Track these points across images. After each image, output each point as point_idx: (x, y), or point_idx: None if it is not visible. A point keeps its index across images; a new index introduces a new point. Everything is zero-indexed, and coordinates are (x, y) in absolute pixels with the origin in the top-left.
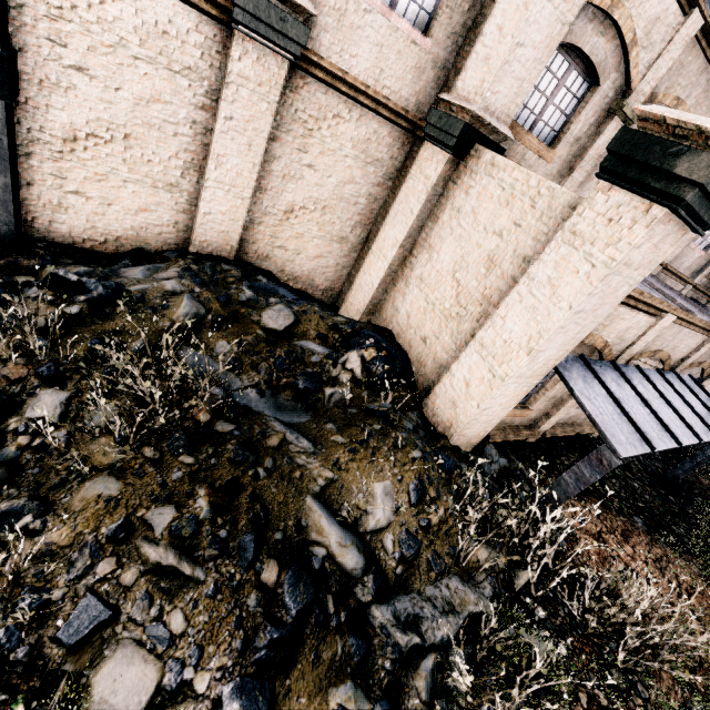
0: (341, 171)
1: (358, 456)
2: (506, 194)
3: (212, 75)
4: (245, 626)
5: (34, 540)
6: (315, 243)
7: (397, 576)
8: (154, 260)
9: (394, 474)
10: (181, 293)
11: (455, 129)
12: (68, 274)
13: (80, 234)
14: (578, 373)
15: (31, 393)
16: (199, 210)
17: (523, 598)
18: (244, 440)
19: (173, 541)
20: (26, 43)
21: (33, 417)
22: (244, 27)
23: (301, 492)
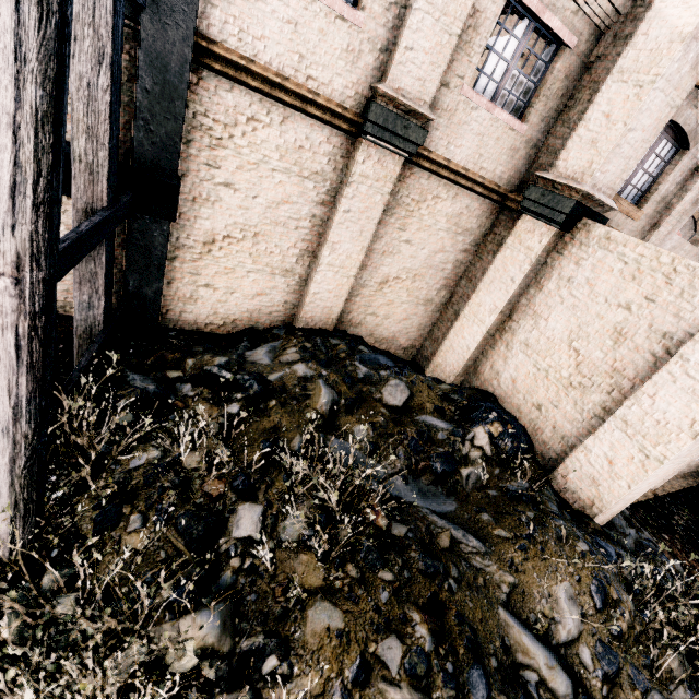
0: (433, 243)
1: (530, 554)
2: (630, 269)
3: (334, 176)
4: None
5: (287, 688)
6: (403, 307)
7: (604, 698)
8: (267, 338)
9: (570, 573)
10: (311, 378)
11: (564, 206)
12: (221, 372)
13: (203, 320)
14: None
15: (231, 509)
16: (309, 291)
17: None
18: (419, 543)
19: (412, 682)
20: (188, 170)
21: (240, 537)
22: (371, 136)
23: (491, 602)
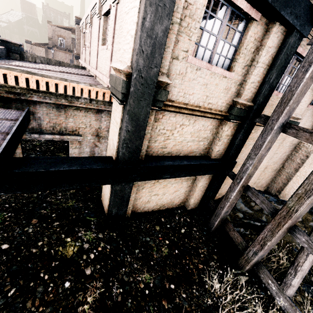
0: (283, 151)
1: None
2: None
3: None
4: None
5: None
6: (268, 174)
7: None
8: None
9: None
10: None
11: None
12: (255, 223)
13: None
14: None
15: (310, 280)
16: None
17: None
18: None
19: None
20: None
21: None
22: None
23: None
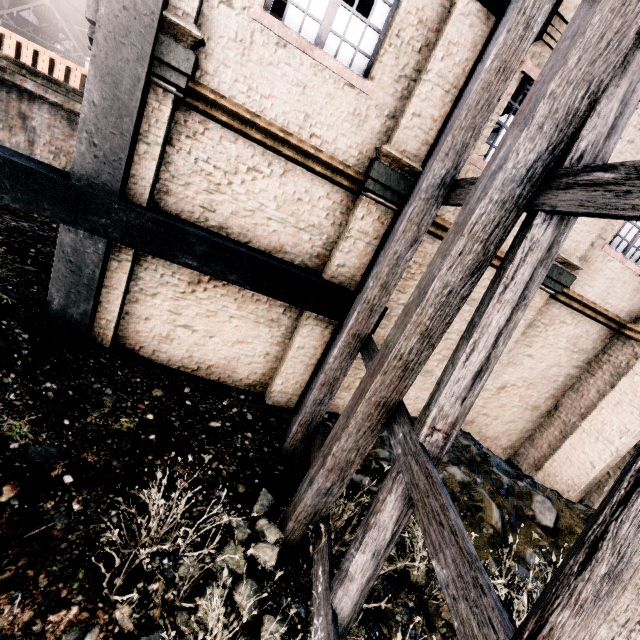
0: (551, 358)
1: None
2: None
3: None
4: None
5: None
6: (512, 411)
7: None
8: None
9: None
10: (469, 484)
11: None
12: None
13: None
14: None
15: None
16: None
17: None
18: None
19: None
20: None
21: None
22: None
23: None
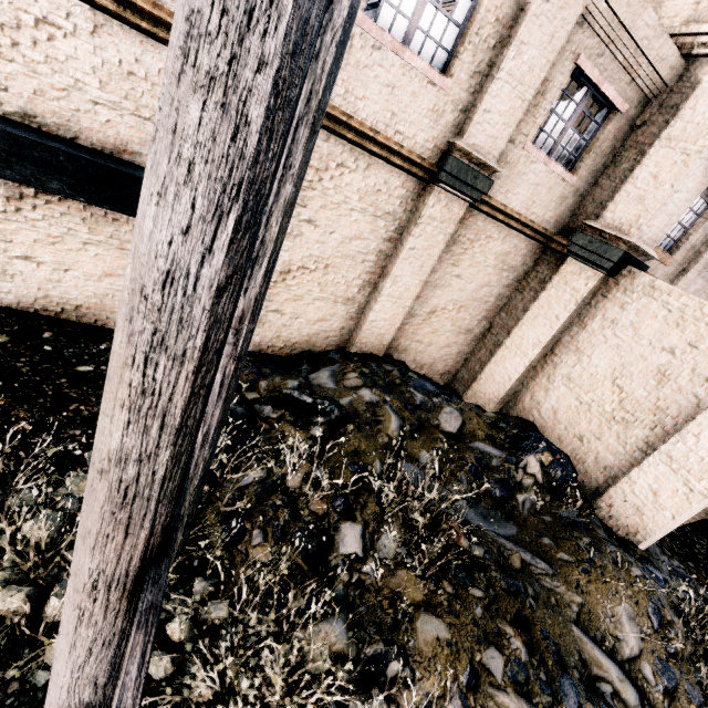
0: (480, 277)
1: (592, 577)
2: (674, 316)
3: (403, 216)
4: None
5: (412, 690)
6: (445, 336)
7: None
8: (324, 362)
9: (629, 596)
10: (377, 403)
11: (612, 255)
12: (302, 396)
13: (267, 342)
14: None
15: (335, 527)
16: (367, 319)
17: None
18: (495, 564)
19: (516, 688)
20: None
21: (347, 553)
22: (444, 184)
23: (565, 620)
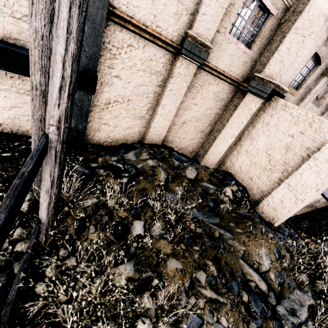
0: (206, 105)
1: (250, 238)
2: (294, 119)
3: (165, 73)
4: (245, 321)
5: (163, 291)
6: (191, 134)
7: (279, 291)
8: (132, 148)
9: (266, 245)
10: (155, 166)
11: (267, 90)
12: (117, 164)
13: (103, 140)
14: (327, 194)
15: (131, 223)
16: (151, 126)
17: (321, 295)
18: (207, 235)
19: (210, 287)
20: (99, 69)
21: (136, 234)
22: (184, 55)
23: (237, 257)
